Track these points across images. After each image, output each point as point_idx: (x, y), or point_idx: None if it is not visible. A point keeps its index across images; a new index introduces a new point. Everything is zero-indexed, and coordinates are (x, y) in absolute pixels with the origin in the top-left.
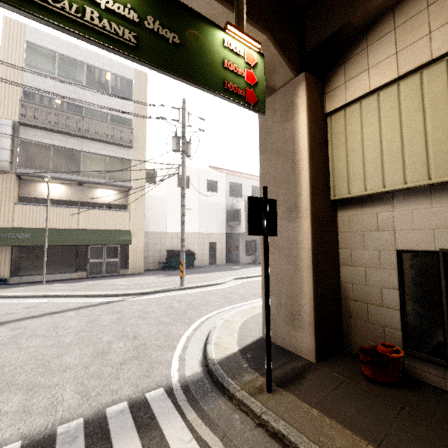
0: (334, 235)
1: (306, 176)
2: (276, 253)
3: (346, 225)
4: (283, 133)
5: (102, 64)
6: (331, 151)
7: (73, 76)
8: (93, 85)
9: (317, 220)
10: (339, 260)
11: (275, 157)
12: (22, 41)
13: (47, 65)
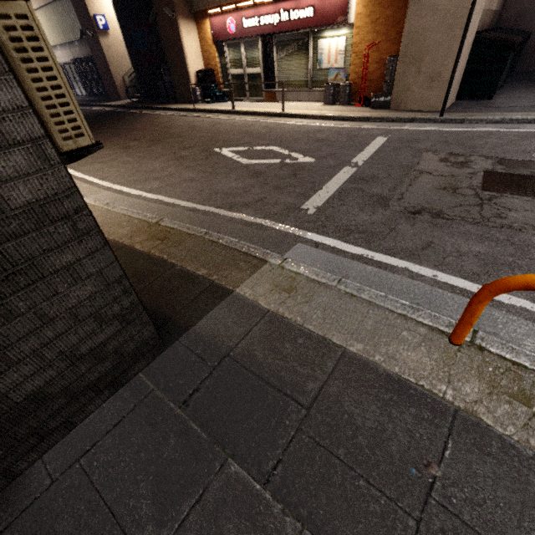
0: None
1: None
2: None
3: None
4: None
5: None
6: None
7: None
8: None
9: None
10: None
11: None
12: None
13: None
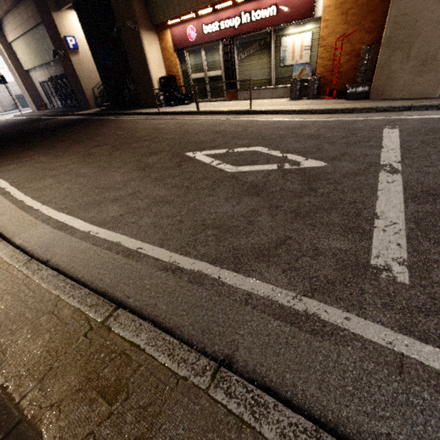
0: (31, 80)
1: (12, 65)
2: (20, 88)
3: (32, 77)
4: (0, 50)
5: None
6: (17, 55)
7: None
8: None
9: (21, 77)
10: (36, 87)
11: (4, 57)
12: None
13: None
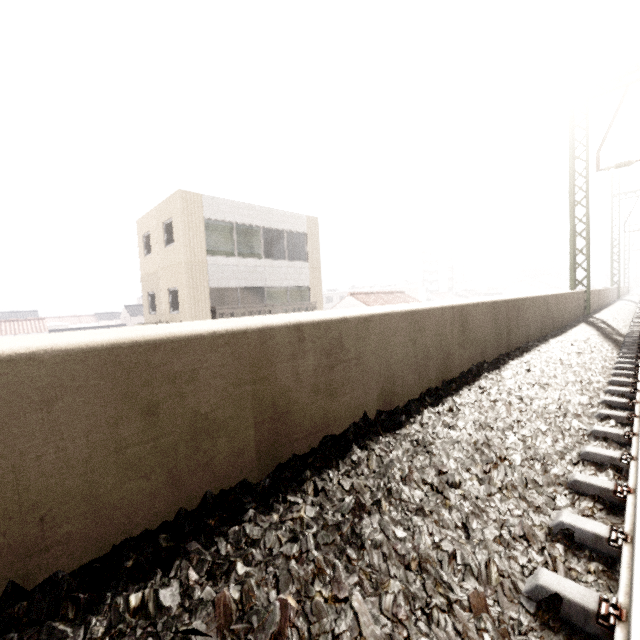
0: None
1: None
2: None
3: None
4: None
5: (277, 221)
6: None
7: (250, 249)
8: (270, 253)
9: None
10: None
11: None
12: (200, 221)
13: (226, 243)
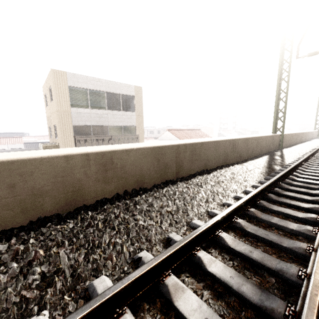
0: None
1: None
2: None
3: None
4: None
5: (115, 88)
6: None
7: (99, 104)
8: (111, 106)
9: None
10: None
11: None
12: (66, 87)
13: (83, 100)
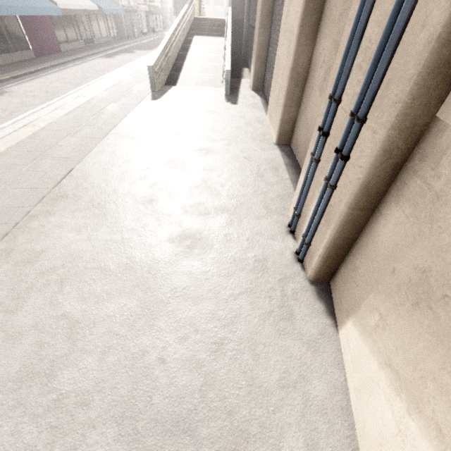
0: None
1: None
2: None
3: None
4: None
5: None
6: None
7: None
8: None
9: None
10: None
11: None
12: None
13: None
